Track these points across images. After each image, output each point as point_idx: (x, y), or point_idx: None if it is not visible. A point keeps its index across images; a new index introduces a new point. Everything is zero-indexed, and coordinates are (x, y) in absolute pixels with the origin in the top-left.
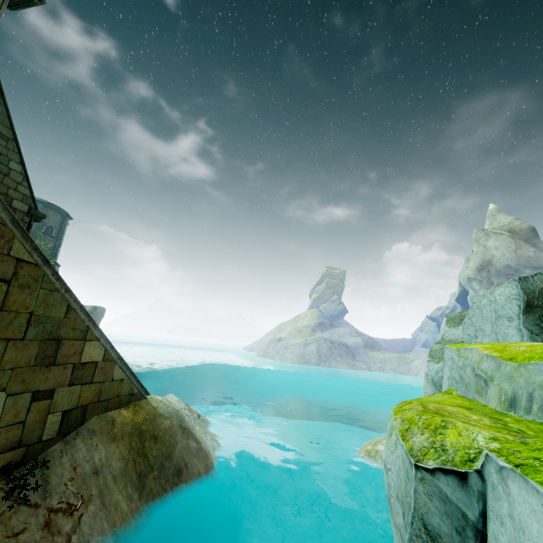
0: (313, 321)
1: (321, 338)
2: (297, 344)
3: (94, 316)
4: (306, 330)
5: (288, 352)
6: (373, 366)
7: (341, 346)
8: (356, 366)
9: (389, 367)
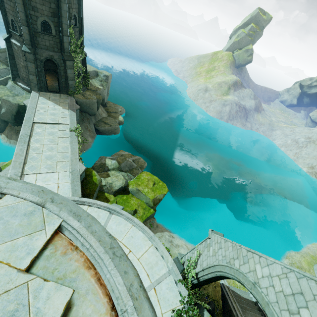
0: (231, 79)
1: (234, 103)
2: (218, 102)
3: (108, 84)
4: (225, 86)
5: (211, 106)
6: (254, 127)
7: (243, 110)
8: (246, 126)
9: (261, 130)
